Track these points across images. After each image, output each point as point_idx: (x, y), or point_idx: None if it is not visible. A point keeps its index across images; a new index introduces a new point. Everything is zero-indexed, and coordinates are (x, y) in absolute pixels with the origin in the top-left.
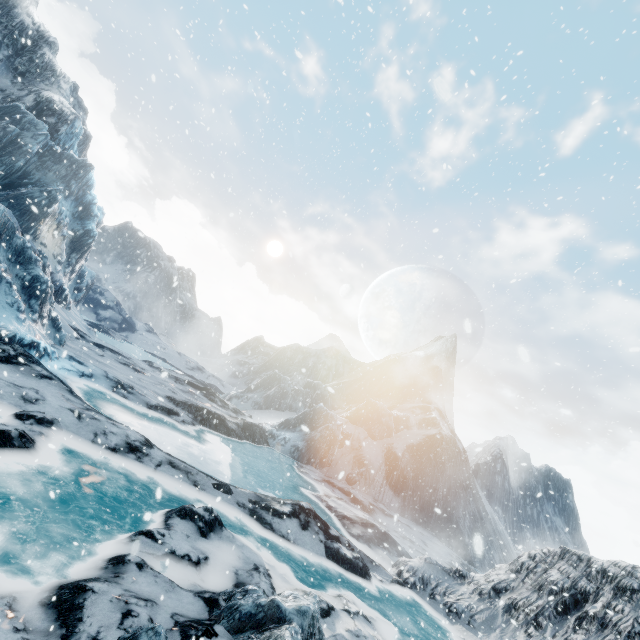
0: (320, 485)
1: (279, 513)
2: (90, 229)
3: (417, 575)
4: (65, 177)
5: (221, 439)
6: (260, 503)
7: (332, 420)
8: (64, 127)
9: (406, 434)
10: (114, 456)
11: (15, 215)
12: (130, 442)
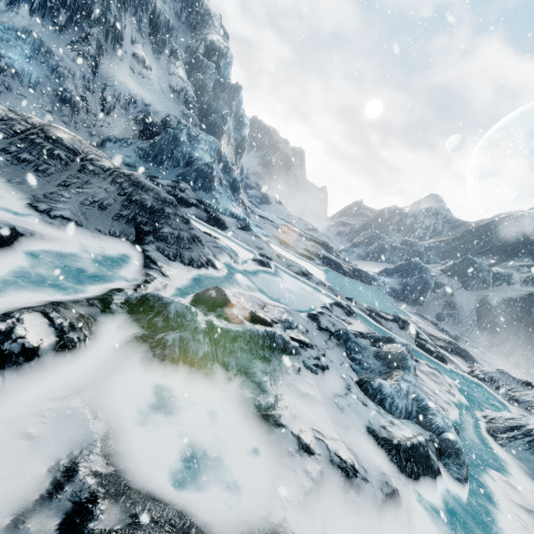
0: (412, 315)
1: (385, 318)
2: (244, 136)
3: (487, 375)
4: (228, 101)
5: (340, 277)
6: (373, 311)
7: (426, 271)
8: (222, 61)
9: (505, 289)
10: (298, 277)
11: None
12: (302, 271)
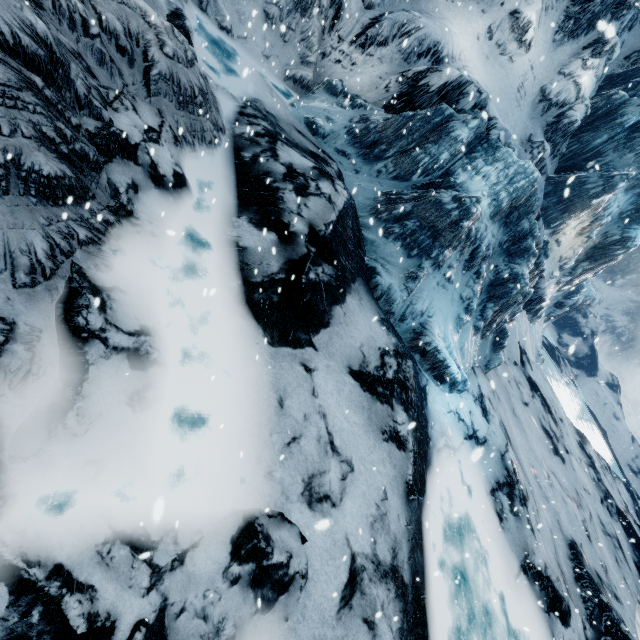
0: None
1: None
2: (631, 236)
3: None
4: None
5: None
6: None
7: None
8: None
9: None
10: None
11: (550, 202)
12: None
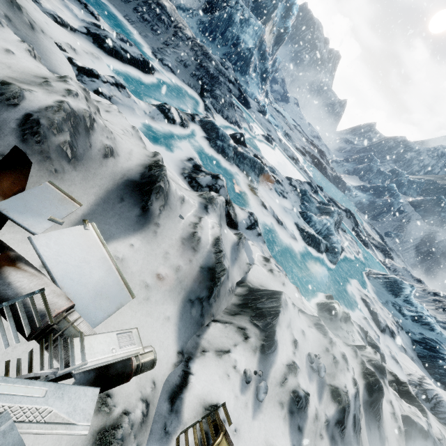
0: (365, 223)
1: (339, 207)
2: (287, 26)
3: (393, 267)
4: None
5: (321, 177)
6: (332, 200)
7: (396, 197)
8: None
9: None
10: (289, 159)
11: None
12: (293, 157)
